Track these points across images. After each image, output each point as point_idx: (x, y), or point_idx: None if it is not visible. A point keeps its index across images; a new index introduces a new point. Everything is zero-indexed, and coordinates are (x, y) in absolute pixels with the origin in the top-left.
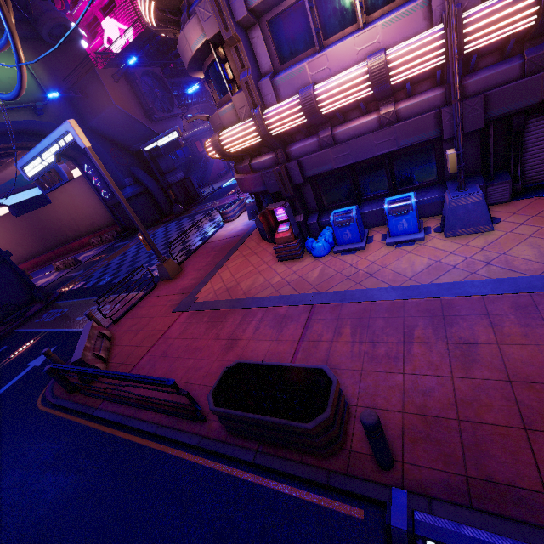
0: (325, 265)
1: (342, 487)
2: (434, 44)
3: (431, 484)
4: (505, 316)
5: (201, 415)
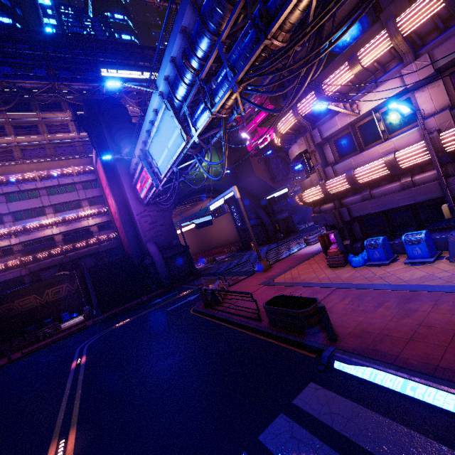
0: (356, 271)
1: (310, 344)
2: (424, 148)
3: (348, 348)
4: (447, 302)
5: (259, 317)
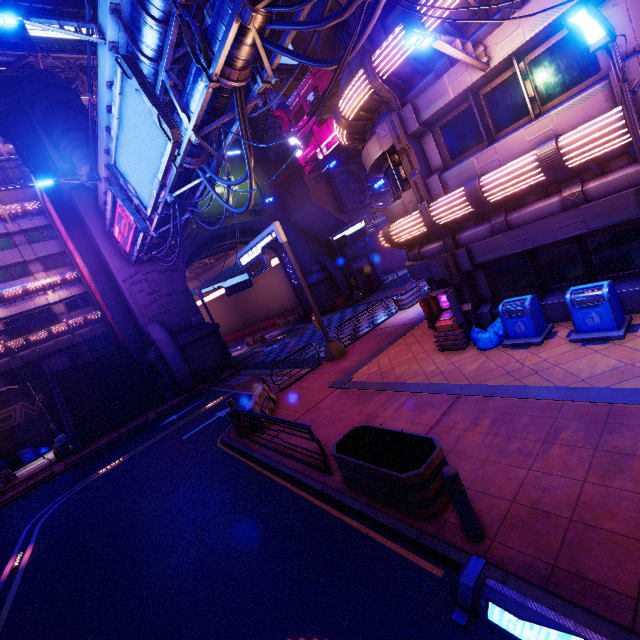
0: (488, 358)
1: (428, 545)
2: (615, 125)
3: (513, 563)
4: None
5: (327, 466)
